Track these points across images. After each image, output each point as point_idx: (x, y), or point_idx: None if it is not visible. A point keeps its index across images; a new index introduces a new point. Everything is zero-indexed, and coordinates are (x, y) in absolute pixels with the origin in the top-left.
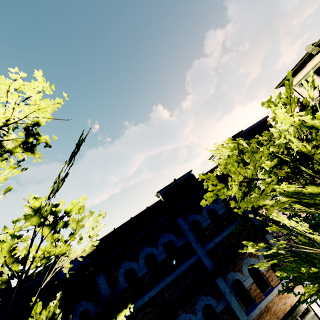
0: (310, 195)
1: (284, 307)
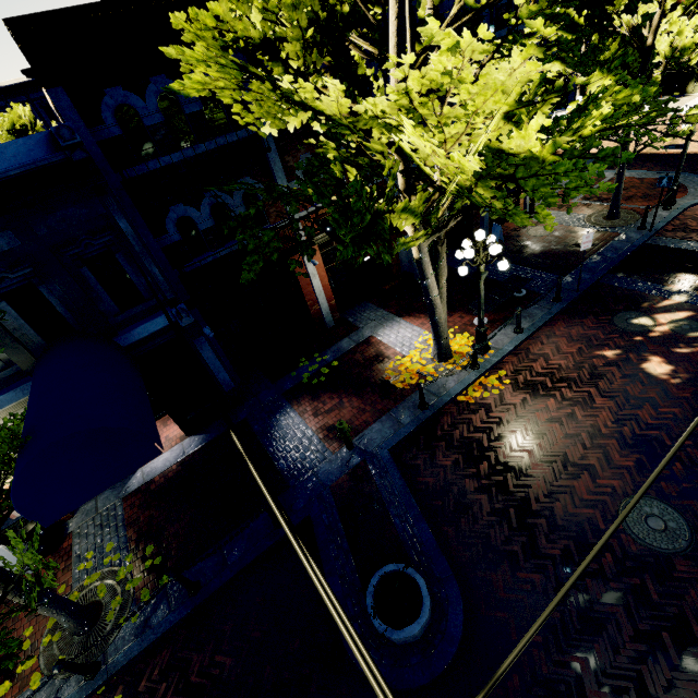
0: None
1: None
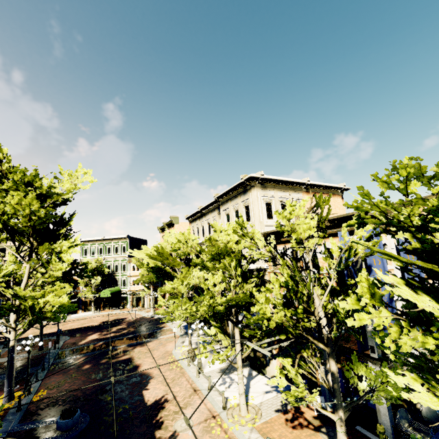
0: (53, 276)
1: None
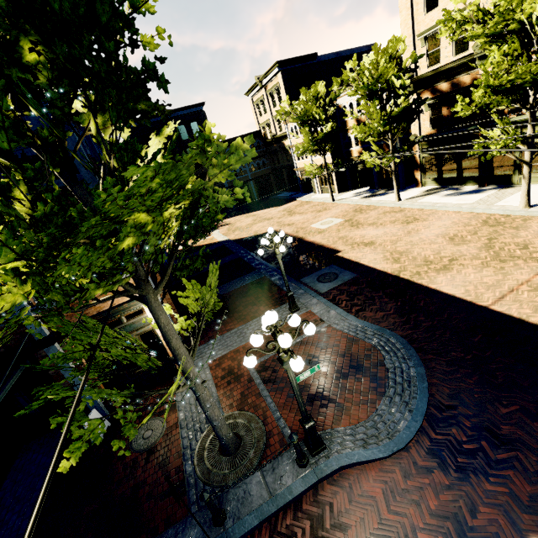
0: None
1: (102, 306)
